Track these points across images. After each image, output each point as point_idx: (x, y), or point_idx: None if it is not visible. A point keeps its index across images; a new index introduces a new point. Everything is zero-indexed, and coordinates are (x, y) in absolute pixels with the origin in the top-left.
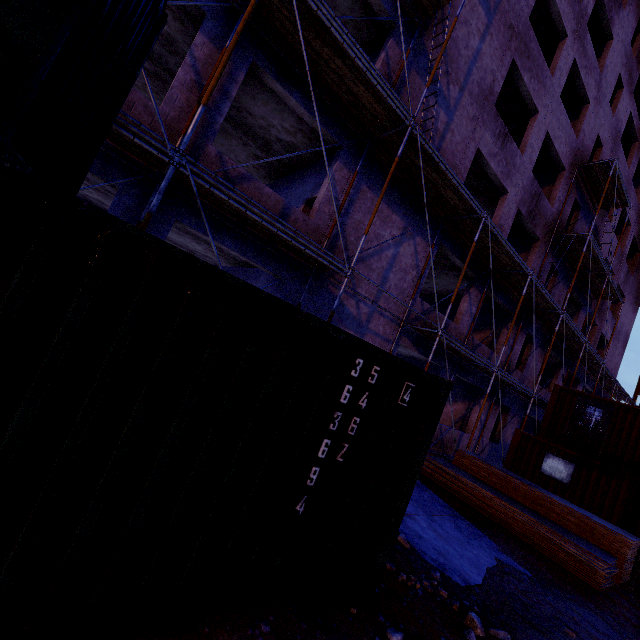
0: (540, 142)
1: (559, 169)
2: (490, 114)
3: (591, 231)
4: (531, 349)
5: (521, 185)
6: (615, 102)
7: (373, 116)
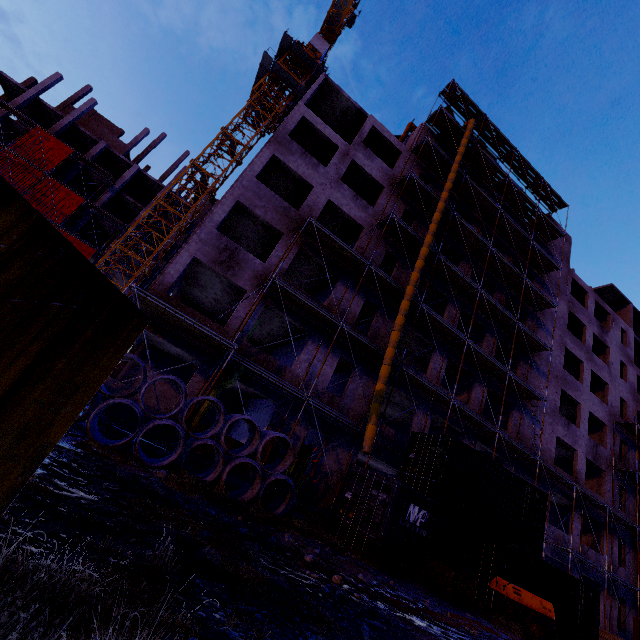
0: (587, 418)
1: (602, 424)
2: (558, 417)
3: (637, 470)
4: (626, 549)
5: (584, 444)
6: (624, 373)
7: (519, 452)
